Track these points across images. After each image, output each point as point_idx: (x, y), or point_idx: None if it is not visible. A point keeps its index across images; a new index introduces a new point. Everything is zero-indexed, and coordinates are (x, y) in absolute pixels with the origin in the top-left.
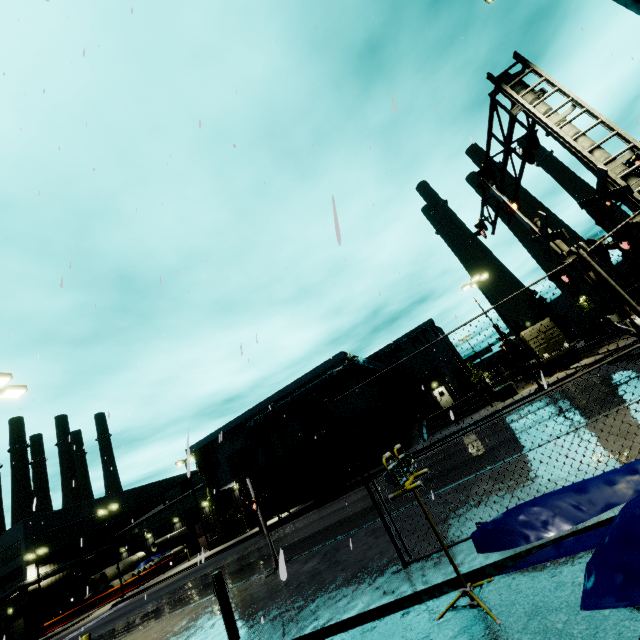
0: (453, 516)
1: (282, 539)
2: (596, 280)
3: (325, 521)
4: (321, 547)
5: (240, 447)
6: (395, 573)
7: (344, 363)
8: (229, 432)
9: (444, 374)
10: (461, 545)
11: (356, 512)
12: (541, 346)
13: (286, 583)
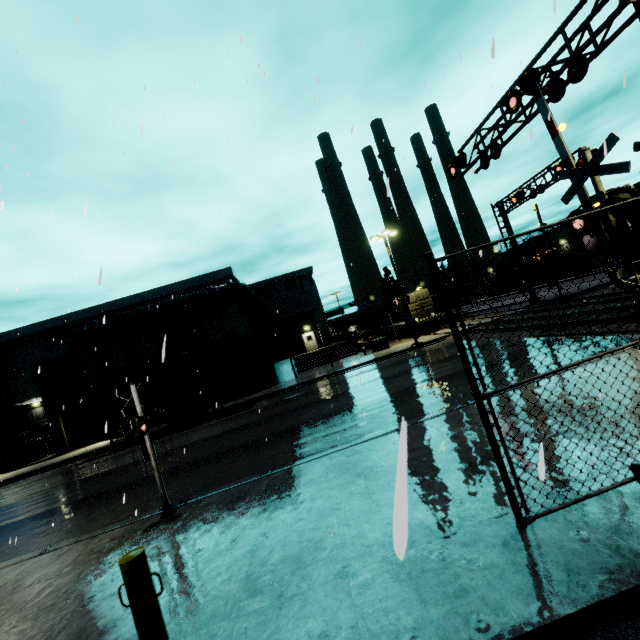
0: (502, 453)
1: (128, 469)
2: (618, 231)
3: (200, 450)
4: (243, 485)
5: (58, 355)
6: (512, 538)
7: (230, 281)
8: (43, 333)
9: (317, 320)
10: (611, 495)
11: (252, 441)
12: (415, 311)
13: (215, 543)
